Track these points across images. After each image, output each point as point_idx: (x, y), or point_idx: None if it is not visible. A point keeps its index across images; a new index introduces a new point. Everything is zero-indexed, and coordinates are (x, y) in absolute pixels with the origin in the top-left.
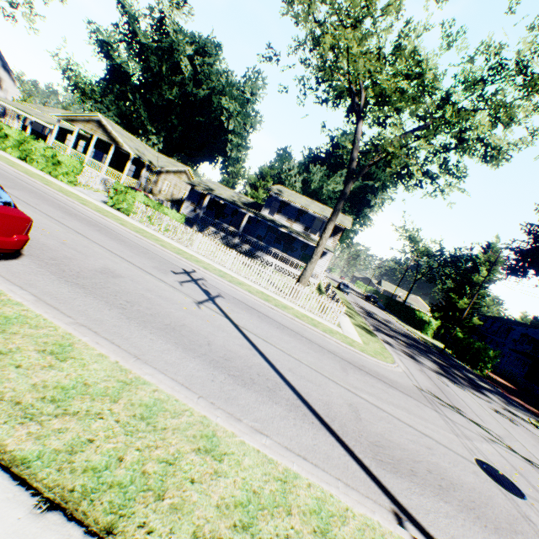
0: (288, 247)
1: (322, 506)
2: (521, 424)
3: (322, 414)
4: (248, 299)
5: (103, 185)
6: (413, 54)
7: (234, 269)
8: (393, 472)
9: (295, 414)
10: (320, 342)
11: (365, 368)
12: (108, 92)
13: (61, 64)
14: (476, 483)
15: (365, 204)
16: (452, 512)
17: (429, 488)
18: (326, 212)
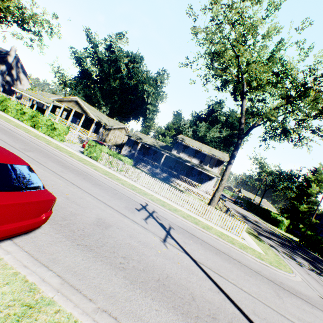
0: (189, 173)
1: None
2: None
3: None
4: (185, 225)
5: (78, 139)
6: (280, 60)
7: (167, 196)
8: None
9: None
10: (245, 261)
11: (284, 285)
12: (79, 83)
13: (54, 70)
14: None
15: (232, 144)
16: None
17: None
18: (212, 151)
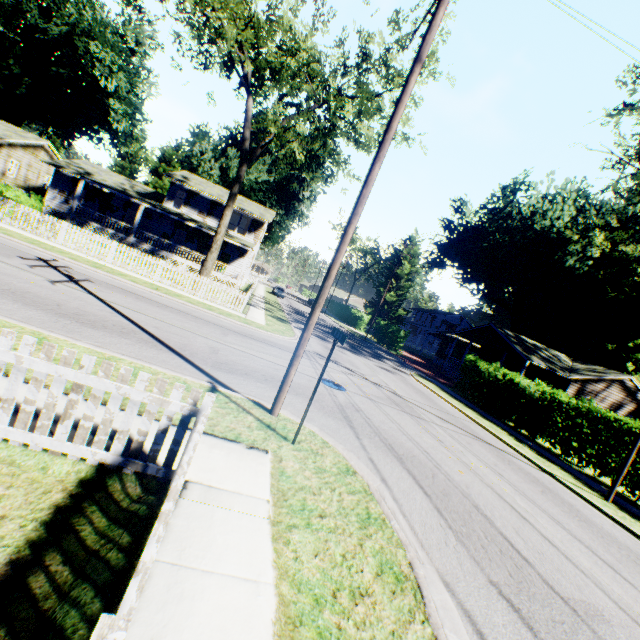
0: (204, 246)
1: (138, 369)
2: (398, 374)
3: (175, 348)
4: (129, 287)
5: None
6: (291, 28)
7: (118, 263)
8: (227, 372)
9: (144, 345)
10: (210, 319)
11: (253, 336)
12: None
13: None
14: (304, 383)
15: (294, 197)
16: (265, 387)
17: (255, 379)
18: (244, 205)
